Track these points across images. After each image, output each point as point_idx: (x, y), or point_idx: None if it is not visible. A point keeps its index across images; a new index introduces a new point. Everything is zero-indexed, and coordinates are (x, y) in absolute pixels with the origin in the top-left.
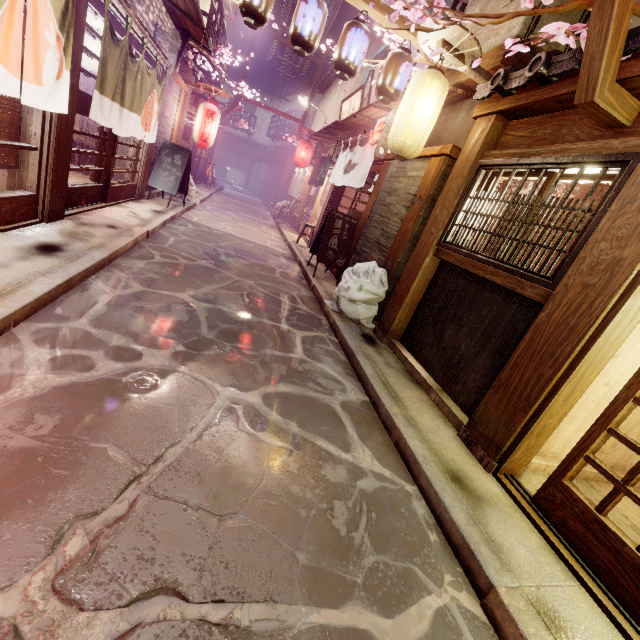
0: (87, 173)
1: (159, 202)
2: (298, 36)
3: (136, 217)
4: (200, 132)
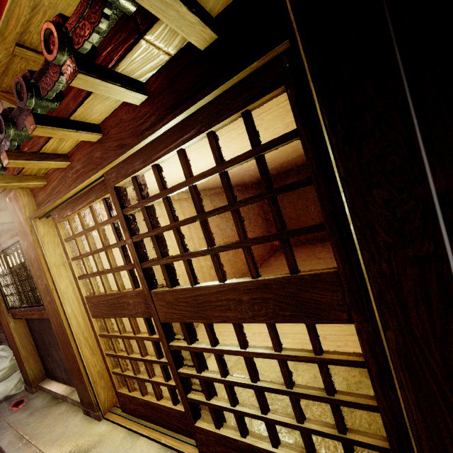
0: None
1: None
2: None
3: None
4: None
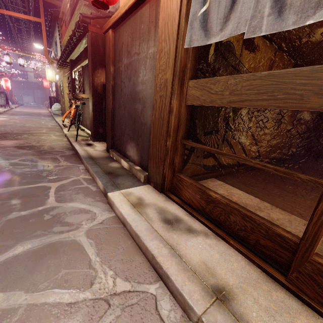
0: None
1: (2, 108)
2: (20, 65)
3: None
4: (5, 86)
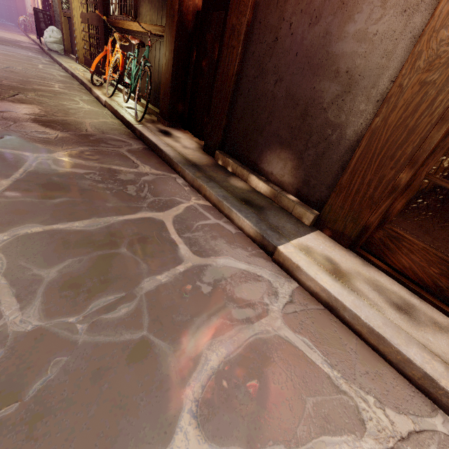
0: None
1: None
2: None
3: None
4: None
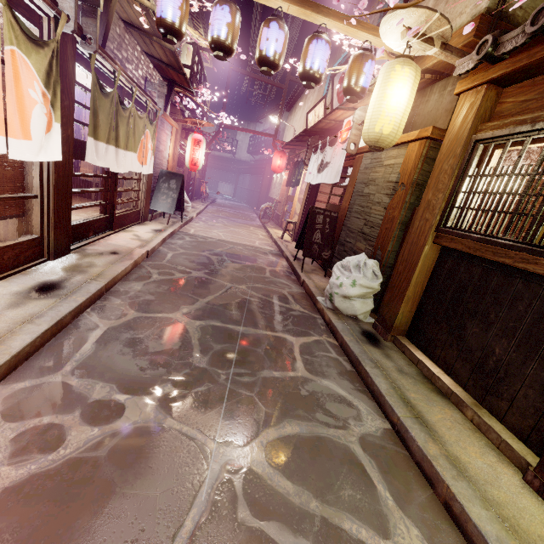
0: (102, 206)
1: (160, 221)
2: (264, 58)
3: (138, 239)
4: (190, 158)
